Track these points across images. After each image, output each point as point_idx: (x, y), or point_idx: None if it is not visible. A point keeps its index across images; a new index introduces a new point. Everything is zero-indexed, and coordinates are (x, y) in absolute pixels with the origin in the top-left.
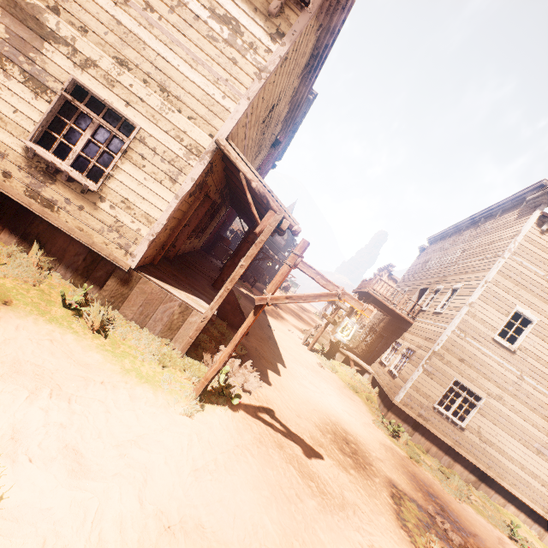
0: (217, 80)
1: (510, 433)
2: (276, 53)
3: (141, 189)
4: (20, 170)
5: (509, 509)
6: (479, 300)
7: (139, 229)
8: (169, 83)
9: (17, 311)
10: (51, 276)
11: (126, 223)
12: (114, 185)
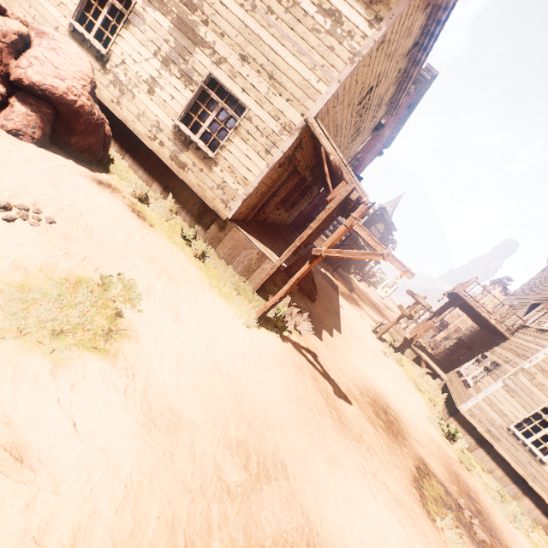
0: (314, 67)
1: None
2: (372, 38)
3: (243, 158)
4: (169, 141)
5: None
6: None
7: (238, 189)
8: (276, 72)
9: (156, 231)
10: (177, 218)
11: (229, 183)
12: (225, 154)
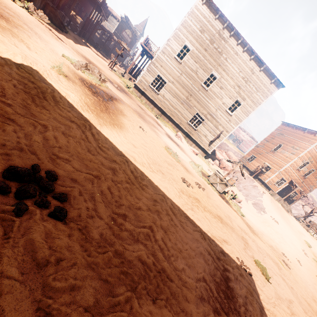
0: None
1: (174, 96)
2: None
3: None
4: None
5: (169, 123)
6: (172, 38)
7: None
8: None
9: None
10: None
11: None
12: None
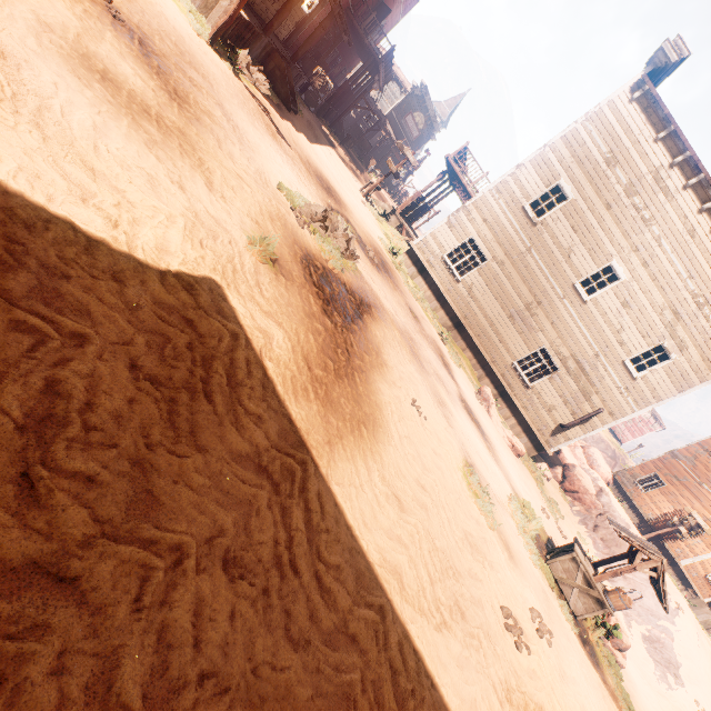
0: None
1: (496, 296)
2: None
3: None
4: None
5: (466, 354)
6: (530, 164)
7: None
8: None
9: None
10: None
11: None
12: None
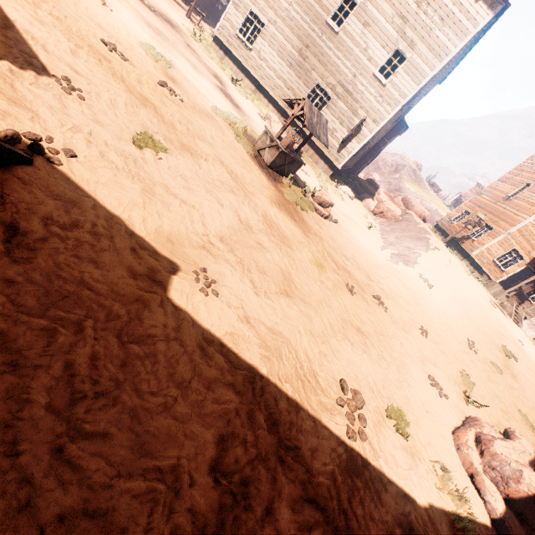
0: None
1: (277, 52)
2: None
3: None
4: None
5: (269, 109)
6: None
7: None
8: None
9: None
10: None
11: None
12: None
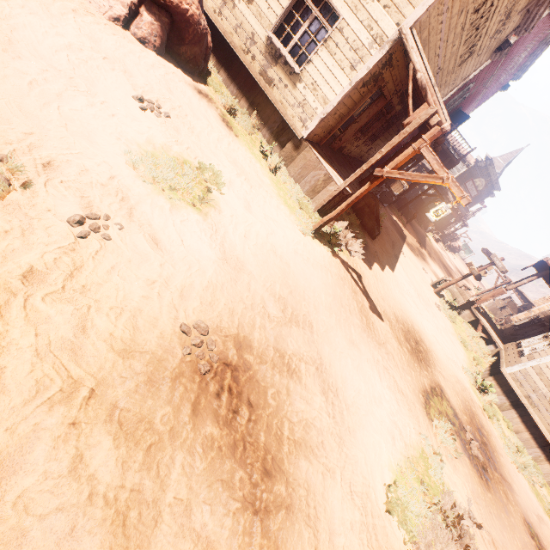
0: None
1: None
2: None
3: (327, 74)
4: (260, 55)
5: None
6: None
7: (317, 108)
8: None
9: (240, 141)
10: (258, 134)
11: (309, 101)
12: (310, 69)
